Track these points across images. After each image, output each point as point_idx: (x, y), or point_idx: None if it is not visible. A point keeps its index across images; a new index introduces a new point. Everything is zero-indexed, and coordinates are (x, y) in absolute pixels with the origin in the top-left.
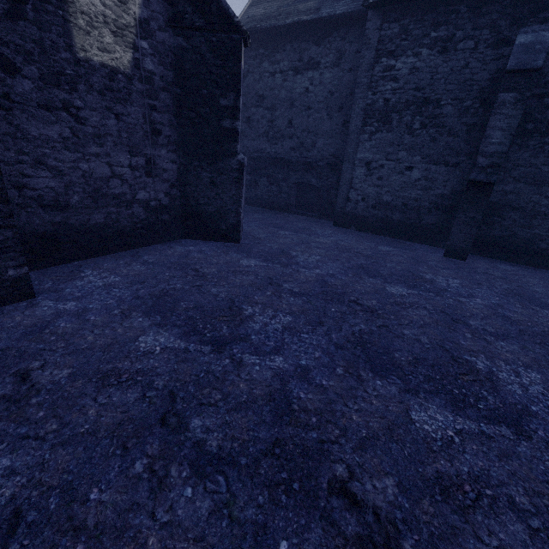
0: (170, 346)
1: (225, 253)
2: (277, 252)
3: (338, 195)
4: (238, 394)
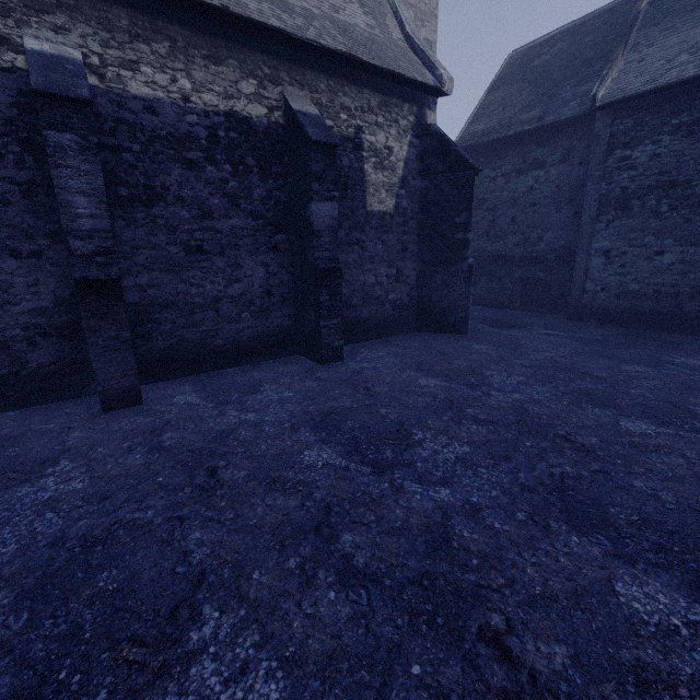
0: (439, 385)
1: (456, 341)
2: (505, 341)
3: (571, 287)
4: (491, 404)
